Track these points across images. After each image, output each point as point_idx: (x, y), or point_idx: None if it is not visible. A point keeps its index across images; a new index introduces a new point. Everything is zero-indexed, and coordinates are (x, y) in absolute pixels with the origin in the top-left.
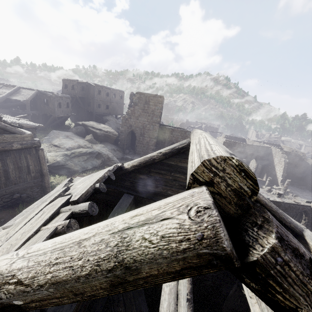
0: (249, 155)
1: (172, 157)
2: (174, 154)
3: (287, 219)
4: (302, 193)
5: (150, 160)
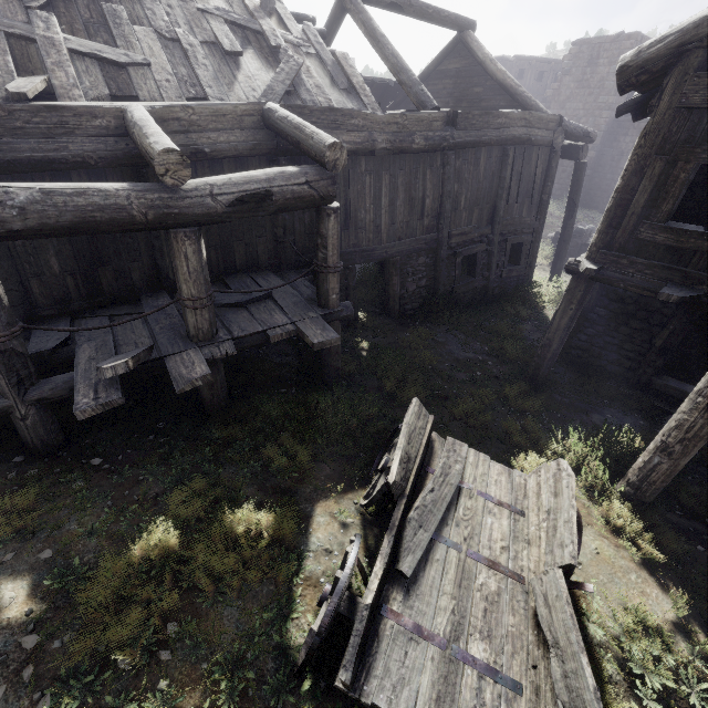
0: None
1: (444, 61)
2: (444, 55)
3: (531, 102)
4: None
5: (426, 69)
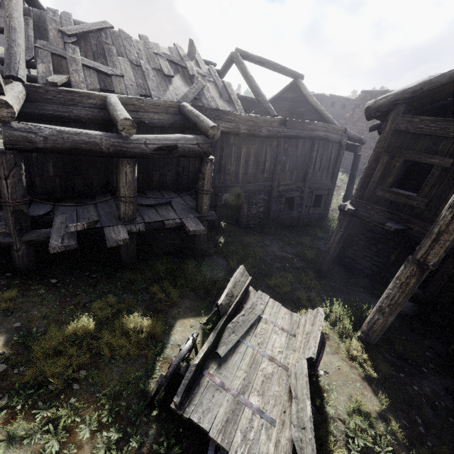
0: None
1: (285, 92)
2: (286, 90)
3: (330, 119)
4: None
5: (275, 95)
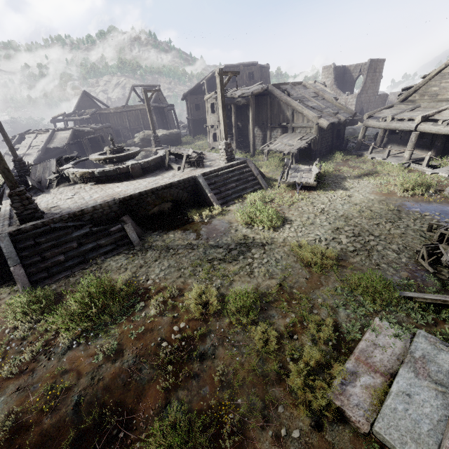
0: None
1: None
2: None
3: None
4: None
5: None
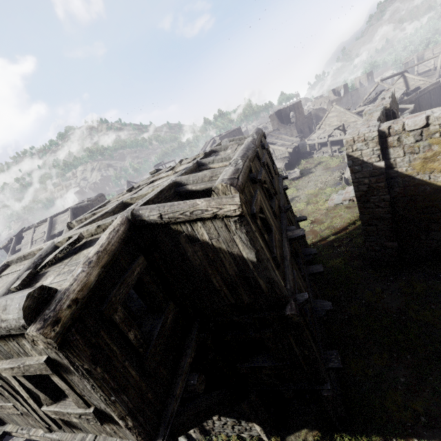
0: None
1: None
2: None
3: None
4: None
5: None
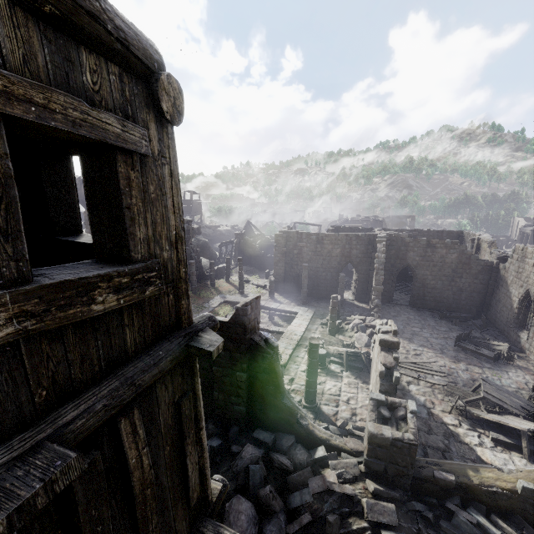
0: (336, 256)
1: None
2: None
3: None
4: (439, 334)
5: None
